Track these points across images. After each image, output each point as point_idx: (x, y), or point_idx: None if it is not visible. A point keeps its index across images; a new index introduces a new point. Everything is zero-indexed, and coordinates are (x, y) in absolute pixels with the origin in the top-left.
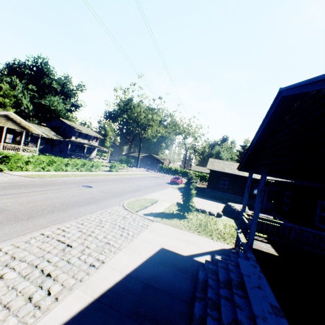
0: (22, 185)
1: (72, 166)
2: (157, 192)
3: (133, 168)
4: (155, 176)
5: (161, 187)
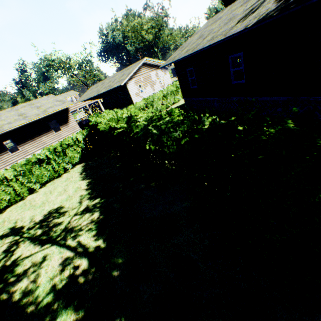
0: None
1: None
2: None
3: None
4: None
5: None
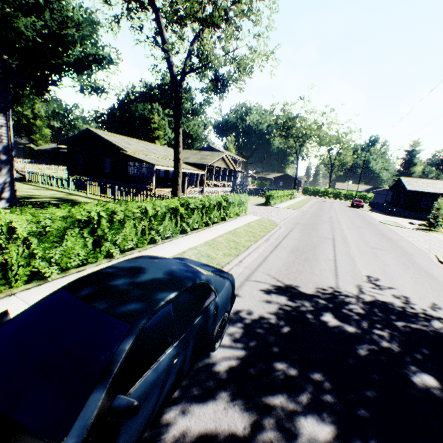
0: (313, 215)
1: (284, 198)
2: (371, 215)
3: (297, 194)
4: (319, 200)
5: (360, 211)
